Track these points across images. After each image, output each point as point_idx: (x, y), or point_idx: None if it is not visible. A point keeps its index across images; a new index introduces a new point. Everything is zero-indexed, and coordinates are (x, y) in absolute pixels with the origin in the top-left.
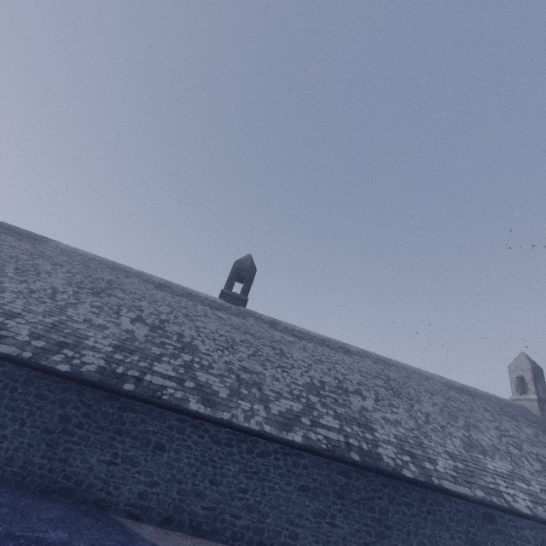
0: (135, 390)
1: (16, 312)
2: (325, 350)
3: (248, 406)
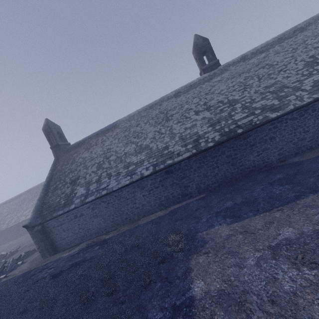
0: (243, 130)
1: (165, 146)
2: (288, 42)
3: (293, 97)
